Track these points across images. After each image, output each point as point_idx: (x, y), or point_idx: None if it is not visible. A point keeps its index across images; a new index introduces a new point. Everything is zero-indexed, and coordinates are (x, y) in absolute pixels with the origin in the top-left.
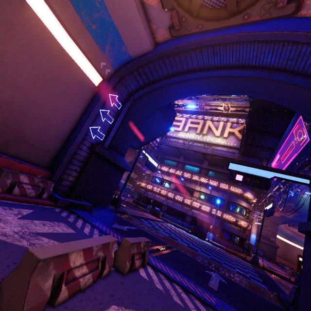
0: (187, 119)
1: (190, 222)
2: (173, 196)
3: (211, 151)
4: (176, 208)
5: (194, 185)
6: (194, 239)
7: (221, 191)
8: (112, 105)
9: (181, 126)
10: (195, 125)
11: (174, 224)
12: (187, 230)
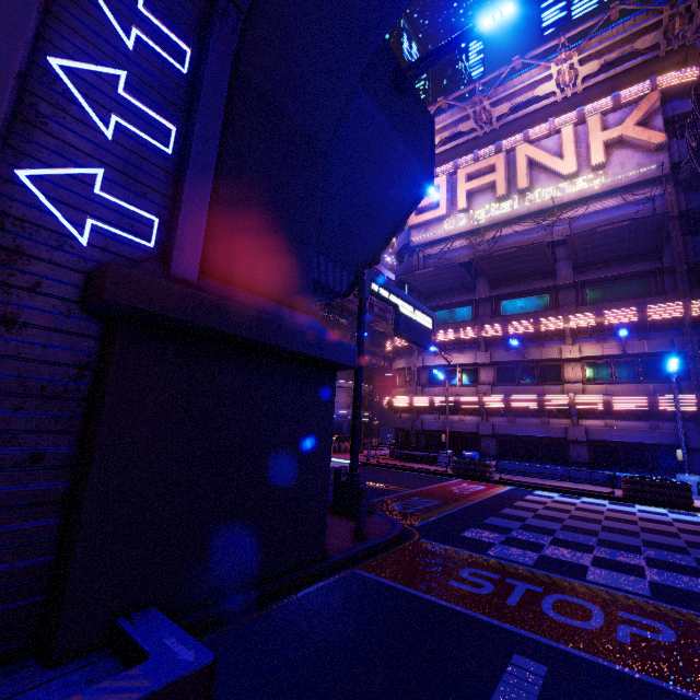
0: (452, 177)
1: (589, 460)
2: (502, 401)
3: (566, 228)
4: (525, 433)
5: (553, 348)
6: (689, 532)
7: (658, 330)
8: (126, 40)
9: (444, 200)
10: (484, 177)
11: (550, 486)
12: (608, 493)
